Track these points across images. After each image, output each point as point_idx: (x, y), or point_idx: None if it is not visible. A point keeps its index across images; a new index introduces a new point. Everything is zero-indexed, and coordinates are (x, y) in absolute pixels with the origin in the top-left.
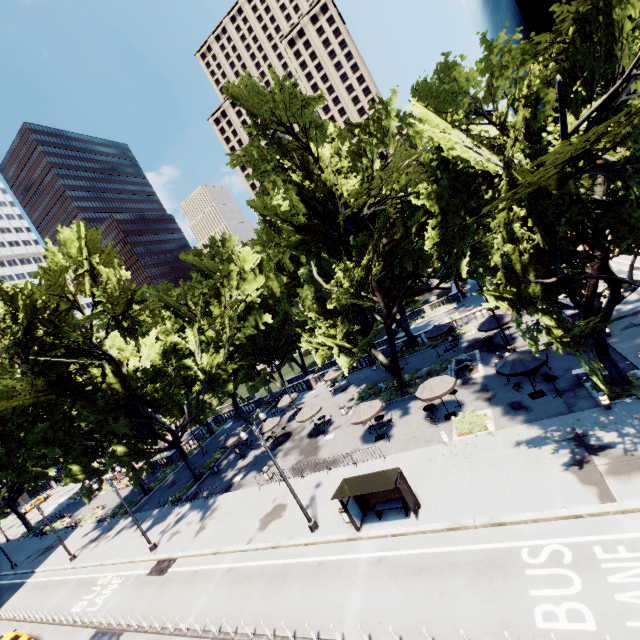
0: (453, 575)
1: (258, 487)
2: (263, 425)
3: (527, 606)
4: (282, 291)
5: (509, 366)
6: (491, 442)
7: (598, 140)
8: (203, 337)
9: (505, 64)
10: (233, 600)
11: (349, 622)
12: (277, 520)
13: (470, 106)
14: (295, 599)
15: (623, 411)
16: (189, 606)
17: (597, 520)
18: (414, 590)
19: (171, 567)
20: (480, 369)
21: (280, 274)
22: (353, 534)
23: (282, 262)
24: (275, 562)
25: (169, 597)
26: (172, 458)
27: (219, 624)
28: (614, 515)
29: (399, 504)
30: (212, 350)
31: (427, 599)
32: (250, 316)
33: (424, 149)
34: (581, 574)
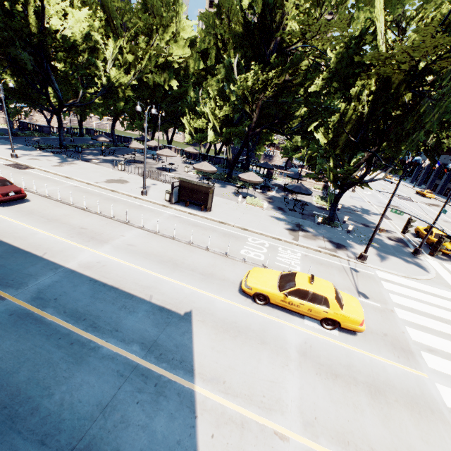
0: (213, 232)
1: (111, 169)
2: (132, 143)
3: (240, 248)
4: (195, 74)
5: (293, 187)
6: (260, 211)
7: (430, 74)
8: (120, 57)
9: (434, 1)
10: (75, 195)
11: (149, 224)
12: (120, 184)
13: (399, 14)
14: (119, 209)
15: (323, 227)
16: (40, 186)
17: (286, 243)
18: (190, 229)
19: (28, 169)
20: (274, 192)
21: (202, 59)
22: (167, 204)
23: (209, 51)
24: (111, 195)
25: (23, 178)
26: (43, 129)
27: (62, 198)
28: (294, 245)
29: (201, 204)
30: (122, 71)
31: (195, 233)
32: (163, 71)
33: (352, 34)
34: (268, 250)
